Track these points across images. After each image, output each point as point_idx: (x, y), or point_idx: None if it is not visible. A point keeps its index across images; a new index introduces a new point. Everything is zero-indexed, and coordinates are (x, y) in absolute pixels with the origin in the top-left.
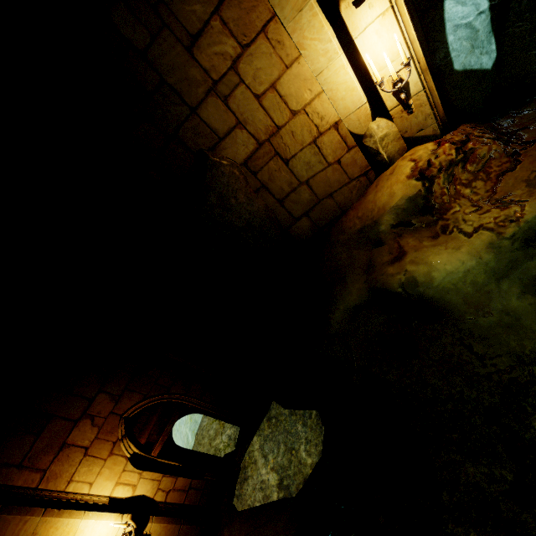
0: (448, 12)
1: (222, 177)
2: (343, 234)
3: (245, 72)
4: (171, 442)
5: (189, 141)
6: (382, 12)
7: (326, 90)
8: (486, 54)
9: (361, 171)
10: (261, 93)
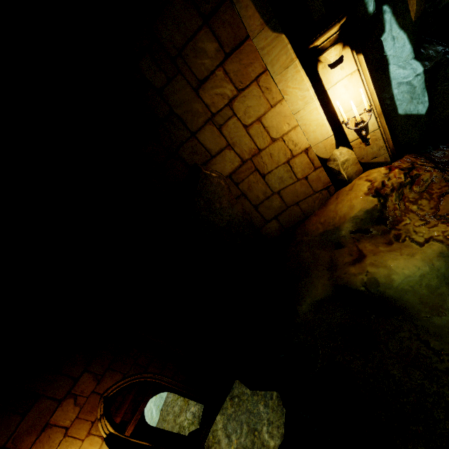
0: (392, 73)
1: (210, 186)
2: (307, 235)
3: (238, 108)
4: (143, 421)
5: (187, 157)
6: (350, 72)
7: (301, 124)
8: (421, 103)
9: (323, 186)
10: (249, 124)
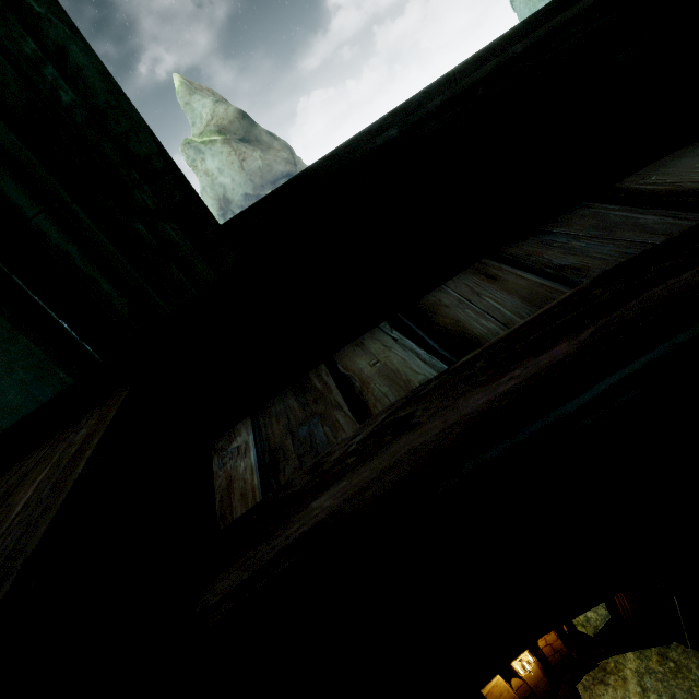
0: None
1: None
2: None
3: None
4: None
5: None
6: None
7: None
8: None
9: None
10: None
